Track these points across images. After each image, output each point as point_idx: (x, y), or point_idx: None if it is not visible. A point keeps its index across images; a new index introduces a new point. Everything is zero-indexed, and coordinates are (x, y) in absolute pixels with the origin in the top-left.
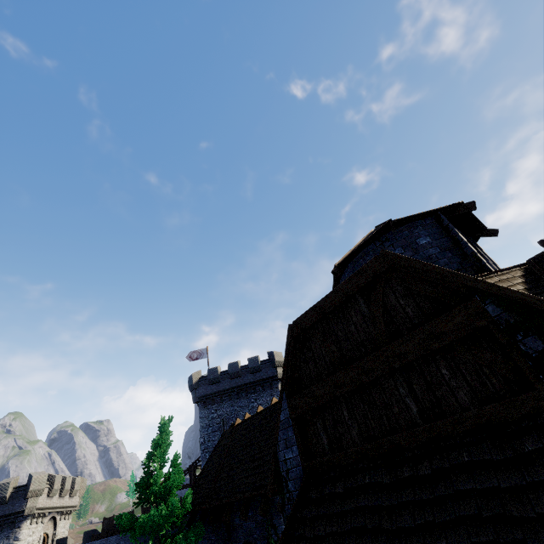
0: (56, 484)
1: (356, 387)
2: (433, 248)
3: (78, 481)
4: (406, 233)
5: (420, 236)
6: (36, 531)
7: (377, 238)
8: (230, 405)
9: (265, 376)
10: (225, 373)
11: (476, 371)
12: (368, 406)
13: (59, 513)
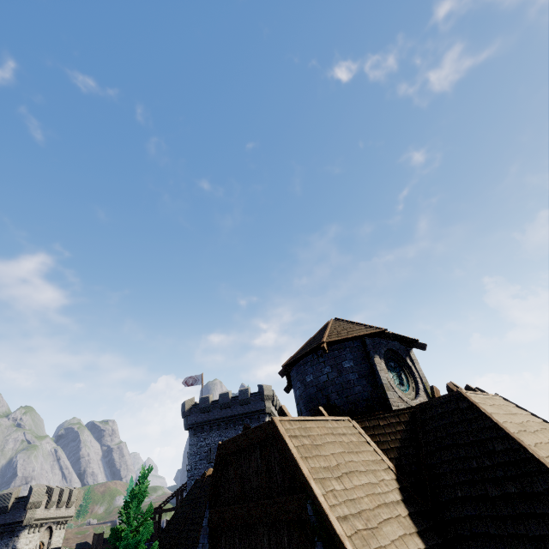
0: (54, 496)
1: (243, 524)
2: (353, 374)
3: (75, 493)
4: (336, 353)
5: (346, 359)
6: (32, 540)
7: (315, 352)
8: (218, 435)
9: (253, 408)
10: (216, 403)
11: (298, 548)
12: (248, 542)
13: (55, 523)
